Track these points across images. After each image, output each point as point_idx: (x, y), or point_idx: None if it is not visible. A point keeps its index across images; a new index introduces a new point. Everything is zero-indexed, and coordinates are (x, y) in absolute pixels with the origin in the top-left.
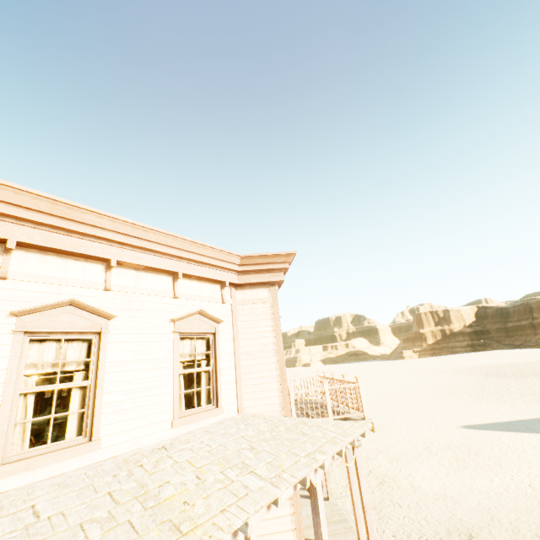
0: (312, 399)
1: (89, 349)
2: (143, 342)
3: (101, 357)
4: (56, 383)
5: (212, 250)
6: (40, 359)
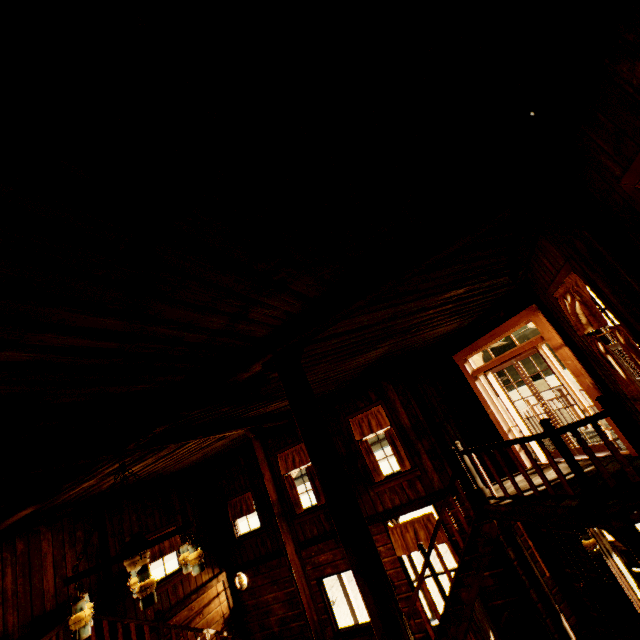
0: None
1: None
2: None
3: None
4: None
5: None
6: None
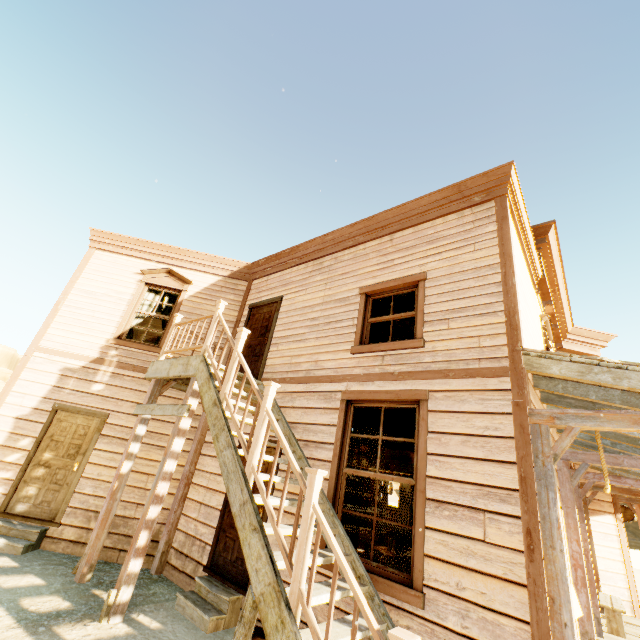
0: None
1: None
2: None
3: None
4: None
5: (568, 314)
6: None
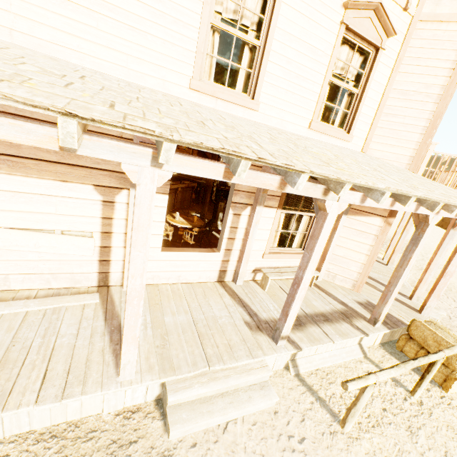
0: (452, 166)
1: (263, 9)
2: (311, 20)
3: (274, 17)
4: (236, 29)
5: None
6: (225, 0)
